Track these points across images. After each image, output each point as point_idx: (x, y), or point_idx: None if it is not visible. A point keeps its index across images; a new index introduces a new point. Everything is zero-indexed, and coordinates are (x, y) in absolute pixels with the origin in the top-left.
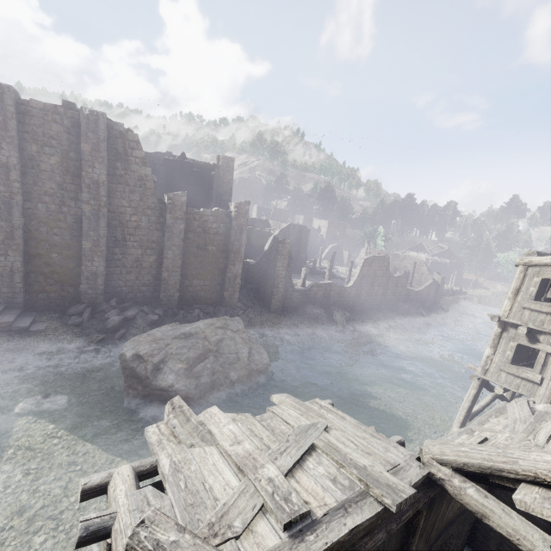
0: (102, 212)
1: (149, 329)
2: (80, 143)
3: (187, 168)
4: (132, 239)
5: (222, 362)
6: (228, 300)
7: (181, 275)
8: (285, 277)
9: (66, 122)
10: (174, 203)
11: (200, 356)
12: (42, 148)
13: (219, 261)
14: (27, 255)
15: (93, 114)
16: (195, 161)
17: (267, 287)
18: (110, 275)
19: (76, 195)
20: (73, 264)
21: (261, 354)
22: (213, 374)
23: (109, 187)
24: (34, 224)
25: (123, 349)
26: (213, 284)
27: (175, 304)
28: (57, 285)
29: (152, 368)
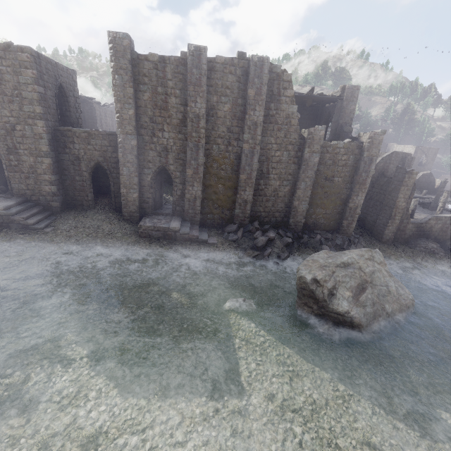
0: (256, 149)
1: (285, 249)
2: (246, 89)
3: (308, 103)
4: (273, 172)
5: (376, 293)
6: (345, 229)
7: (307, 203)
8: (403, 209)
9: (238, 72)
10: (313, 138)
11: (358, 286)
12: (220, 98)
13: (343, 191)
14: (204, 185)
15: (260, 60)
16: (321, 94)
17: (378, 217)
18: (254, 202)
19: (238, 136)
20: (231, 193)
21: (402, 288)
22: (373, 305)
23: (262, 127)
24: (210, 161)
25: (300, 272)
26: (333, 213)
27: (299, 229)
28: (219, 209)
29: (328, 293)
